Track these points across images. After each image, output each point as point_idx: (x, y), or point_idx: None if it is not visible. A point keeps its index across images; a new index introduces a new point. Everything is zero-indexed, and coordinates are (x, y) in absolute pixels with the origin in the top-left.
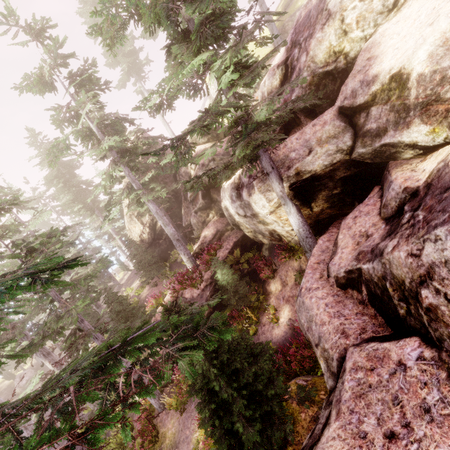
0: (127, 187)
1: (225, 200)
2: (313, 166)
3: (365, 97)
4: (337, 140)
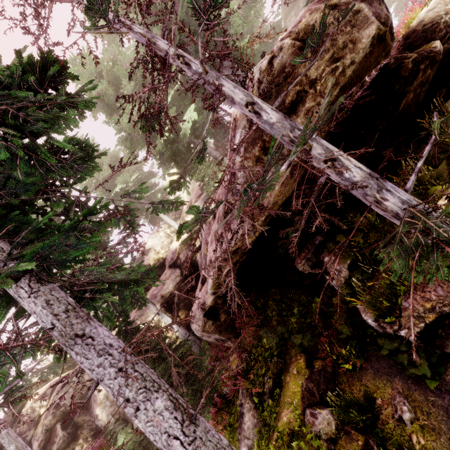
0: None
1: None
2: (169, 289)
3: (176, 255)
4: (174, 273)
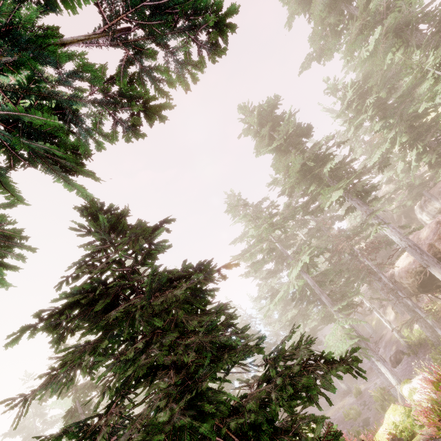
0: (360, 219)
1: (417, 215)
2: None
3: None
4: None
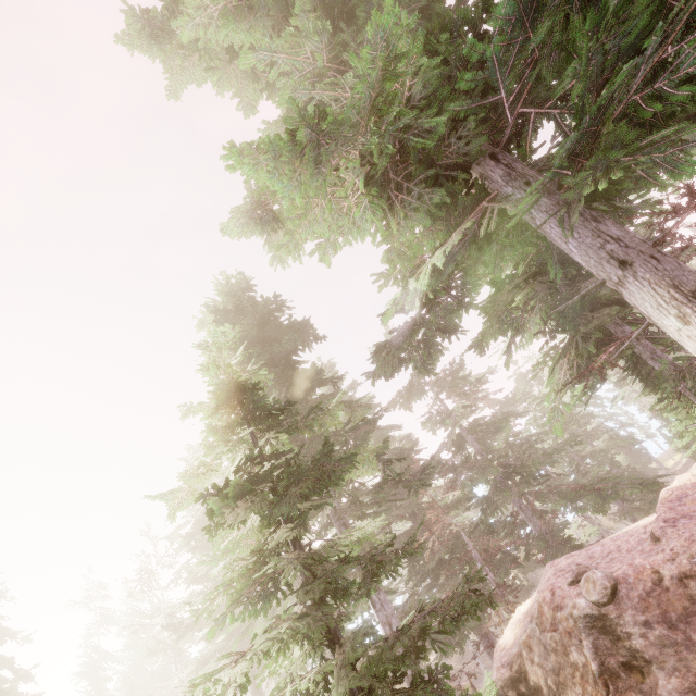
0: None
1: None
2: None
3: None
4: None
